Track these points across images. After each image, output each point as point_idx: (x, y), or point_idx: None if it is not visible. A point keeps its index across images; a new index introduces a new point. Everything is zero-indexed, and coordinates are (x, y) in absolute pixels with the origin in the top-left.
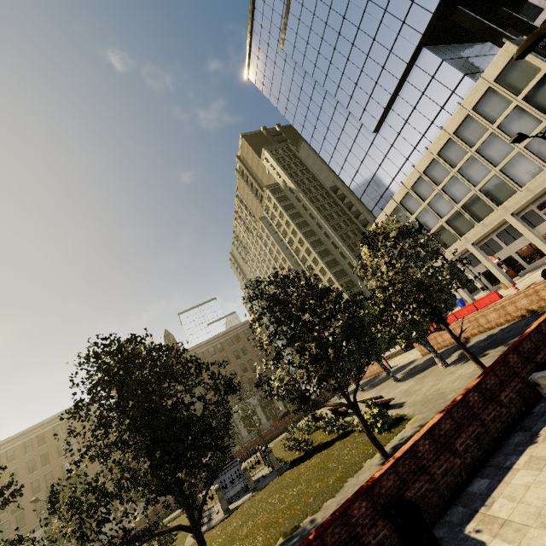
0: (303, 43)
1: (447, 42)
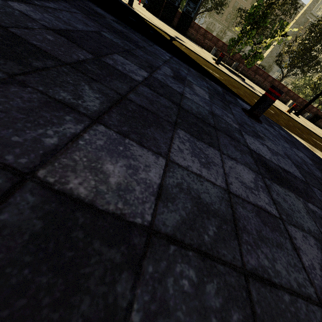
0: None
1: None
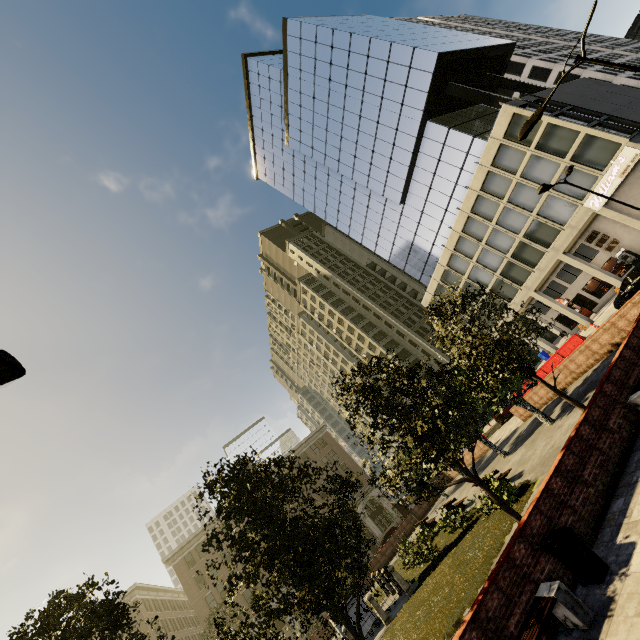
0: (308, 138)
1: (447, 111)
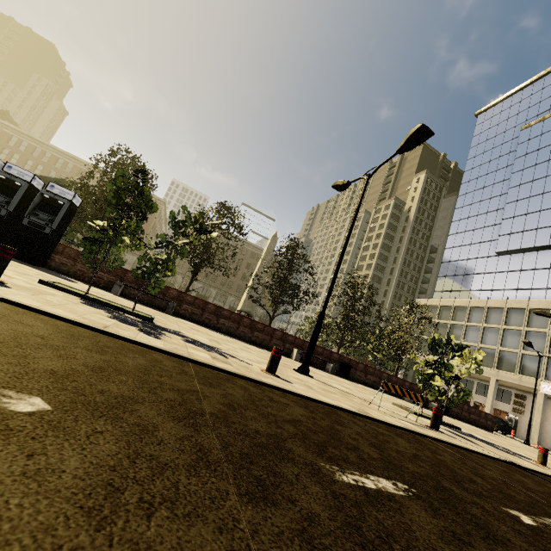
0: (536, 146)
1: None
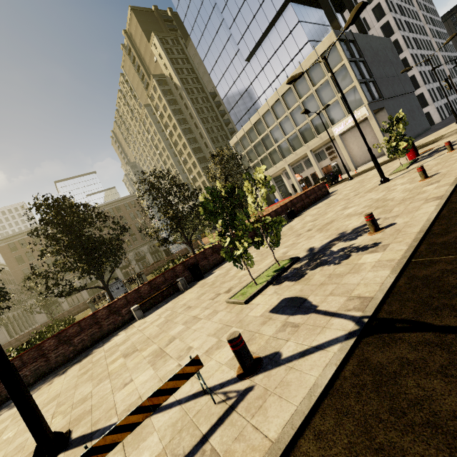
0: None
1: (307, 3)
